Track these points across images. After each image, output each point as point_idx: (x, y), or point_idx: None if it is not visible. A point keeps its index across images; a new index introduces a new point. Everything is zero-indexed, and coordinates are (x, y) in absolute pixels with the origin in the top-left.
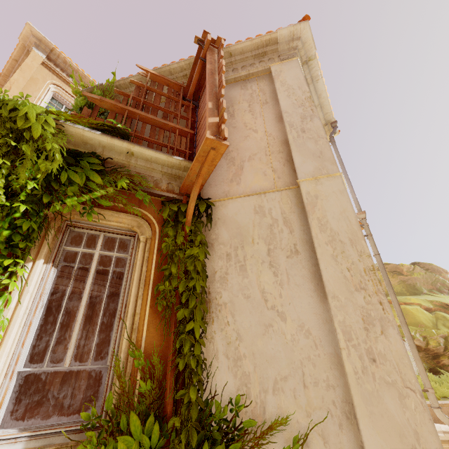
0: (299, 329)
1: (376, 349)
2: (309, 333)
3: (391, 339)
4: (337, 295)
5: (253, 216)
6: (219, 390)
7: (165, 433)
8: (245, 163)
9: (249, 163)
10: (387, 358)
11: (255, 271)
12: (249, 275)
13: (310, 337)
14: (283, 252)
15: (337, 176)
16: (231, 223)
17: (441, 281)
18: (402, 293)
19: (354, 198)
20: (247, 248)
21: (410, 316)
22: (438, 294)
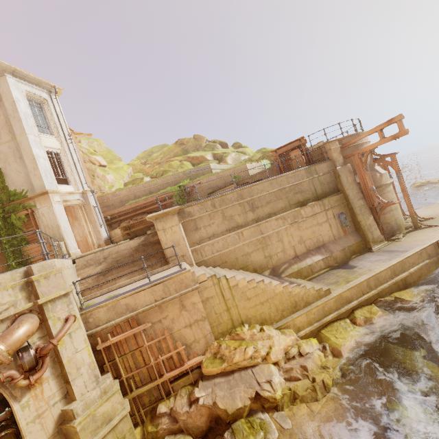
0: (25, 174)
1: (36, 173)
2: (27, 174)
3: (38, 171)
4: (29, 165)
5: (8, 149)
6: (12, 189)
7: (1, 197)
8: (1, 130)
9: (2, 130)
10: (37, 174)
11: (13, 164)
12: (11, 166)
13: (27, 175)
14: (18, 158)
15: (26, 135)
16: (3, 153)
17: (200, 144)
18: (180, 155)
19: (67, 128)
20: (9, 159)
21: (171, 166)
22: (196, 152)
